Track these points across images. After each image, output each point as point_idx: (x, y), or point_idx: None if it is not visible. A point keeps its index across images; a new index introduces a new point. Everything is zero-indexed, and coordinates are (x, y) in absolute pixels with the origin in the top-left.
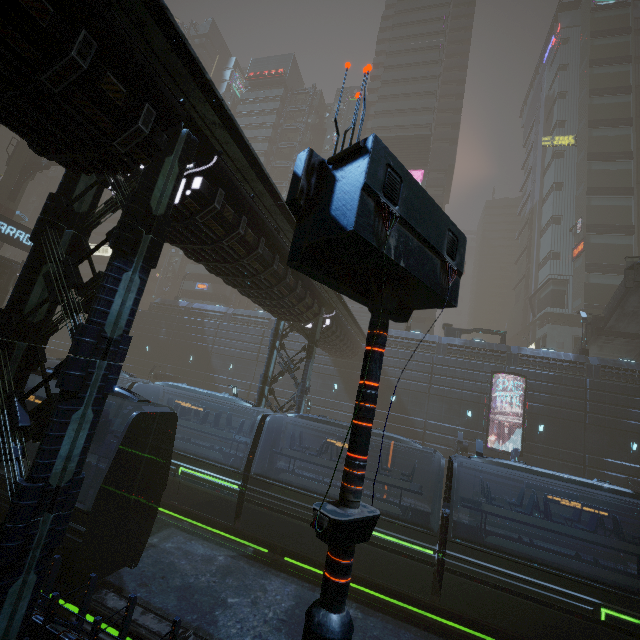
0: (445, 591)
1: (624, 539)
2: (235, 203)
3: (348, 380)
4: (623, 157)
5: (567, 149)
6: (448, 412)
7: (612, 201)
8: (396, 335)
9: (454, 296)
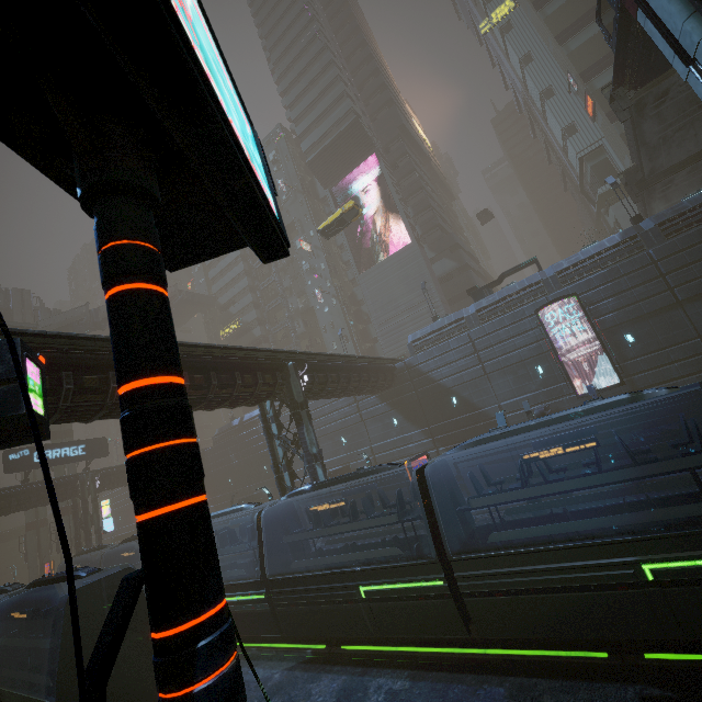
0: (476, 620)
1: (636, 462)
2: (46, 368)
3: (403, 408)
4: None
5: (511, 16)
6: (517, 382)
7: (593, 28)
8: (422, 335)
9: (12, 406)
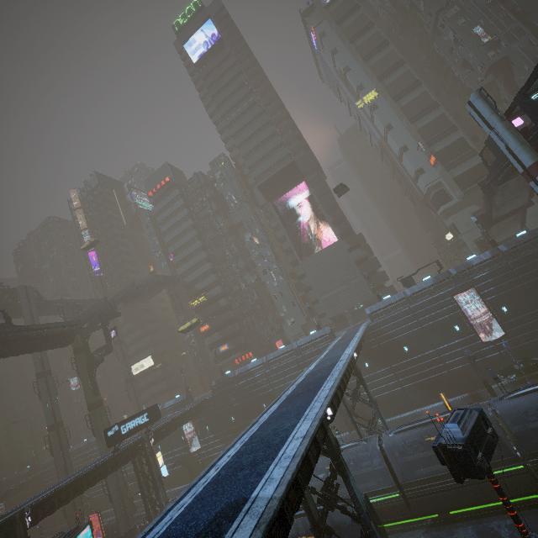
0: None
1: None
2: None
3: (370, 355)
4: (415, 86)
5: (376, 101)
6: (444, 335)
7: (430, 117)
8: (377, 309)
9: (496, 436)
